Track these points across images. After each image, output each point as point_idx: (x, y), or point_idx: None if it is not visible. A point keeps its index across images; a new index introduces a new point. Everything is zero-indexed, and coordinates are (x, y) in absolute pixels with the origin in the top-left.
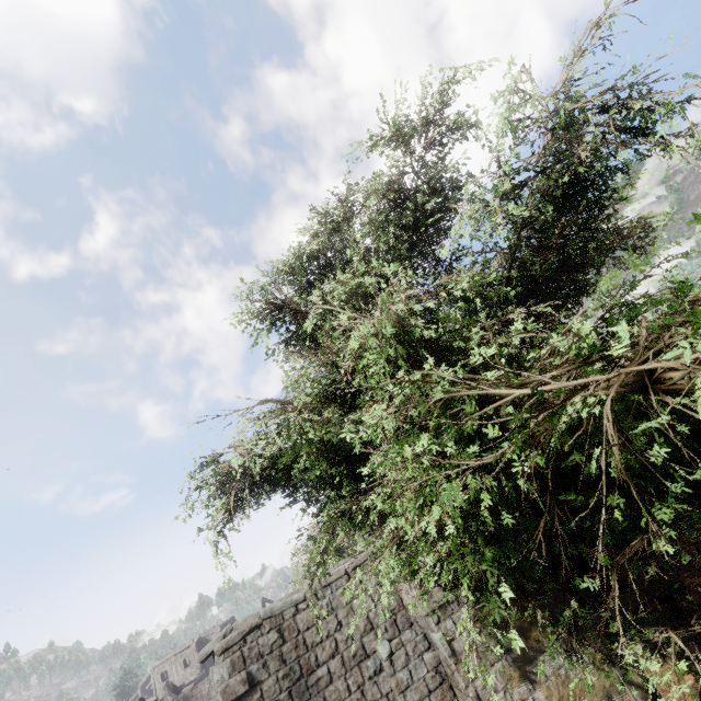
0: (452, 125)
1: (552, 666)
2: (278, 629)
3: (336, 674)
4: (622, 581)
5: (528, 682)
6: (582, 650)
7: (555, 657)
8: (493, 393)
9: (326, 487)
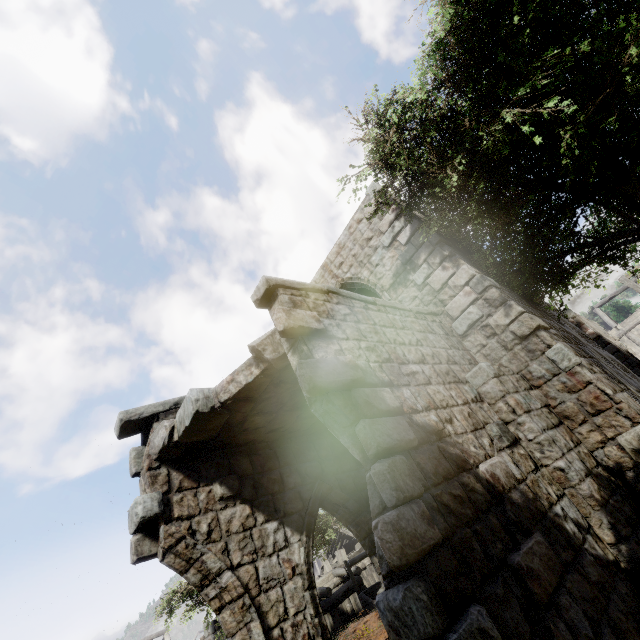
0: None
1: None
2: (349, 307)
3: (433, 378)
4: None
5: None
6: None
7: None
8: None
9: None
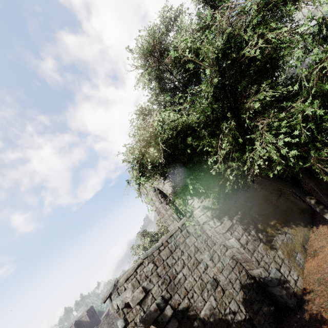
0: None
1: (280, 240)
2: (152, 262)
3: (187, 274)
4: (293, 202)
5: (274, 249)
6: (288, 231)
7: (280, 236)
8: None
9: (199, 139)
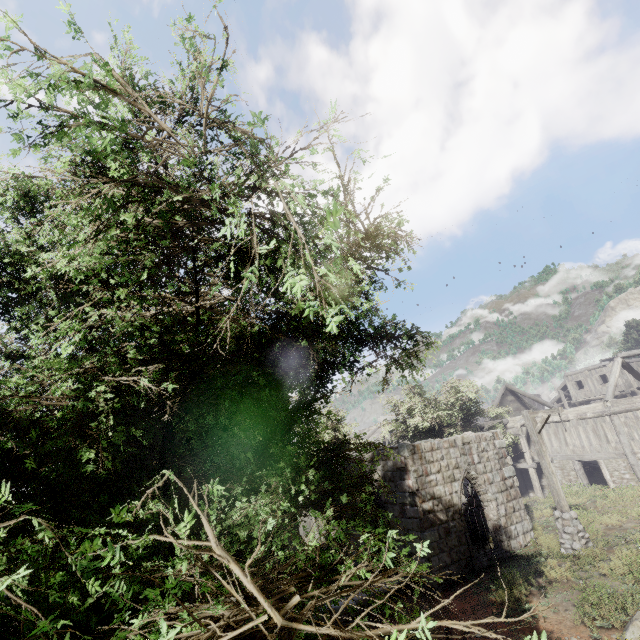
0: None
1: None
2: None
3: None
4: None
5: None
6: None
7: None
8: None
9: None
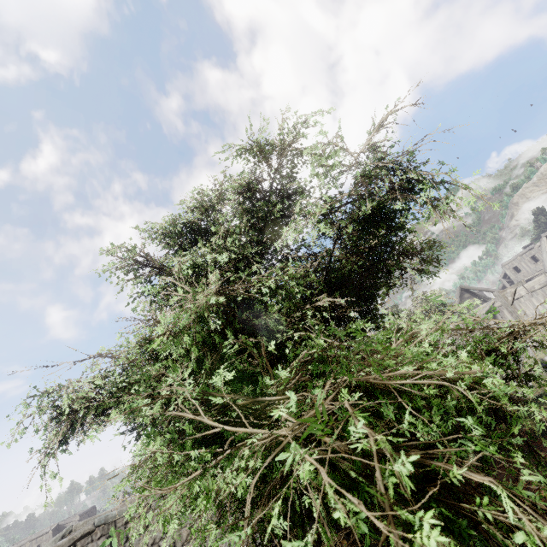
0: (301, 151)
1: None
2: (109, 536)
3: None
4: None
5: None
6: None
7: None
8: (204, 421)
9: None
